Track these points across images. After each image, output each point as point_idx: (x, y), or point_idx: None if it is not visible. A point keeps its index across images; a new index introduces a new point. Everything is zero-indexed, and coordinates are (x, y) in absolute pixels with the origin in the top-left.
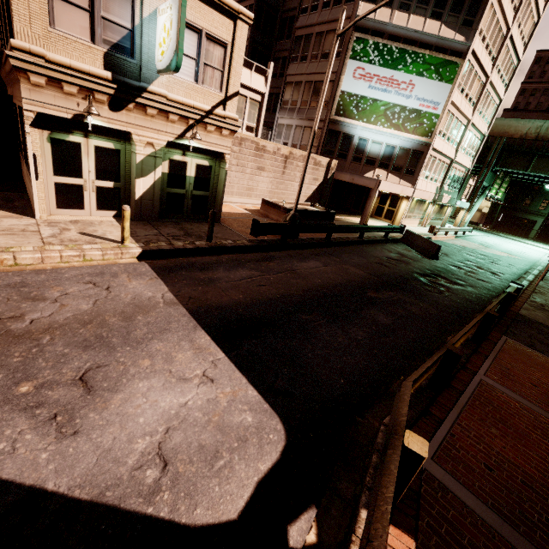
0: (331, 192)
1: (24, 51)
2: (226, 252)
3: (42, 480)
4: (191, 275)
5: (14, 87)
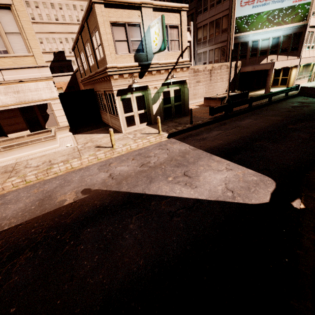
0: (239, 81)
1: (111, 67)
2: (201, 127)
3: (197, 197)
4: (194, 138)
5: (98, 84)
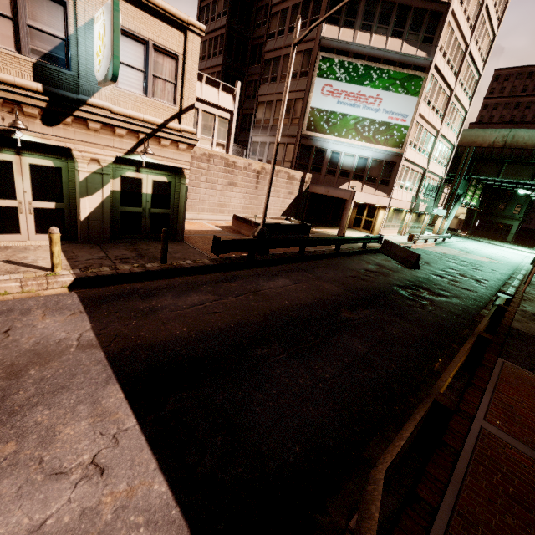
0: (308, 205)
1: None
2: (183, 274)
3: None
4: (129, 305)
5: None
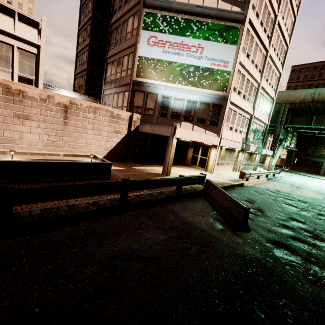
0: (150, 146)
1: None
2: None
3: None
4: None
5: None
